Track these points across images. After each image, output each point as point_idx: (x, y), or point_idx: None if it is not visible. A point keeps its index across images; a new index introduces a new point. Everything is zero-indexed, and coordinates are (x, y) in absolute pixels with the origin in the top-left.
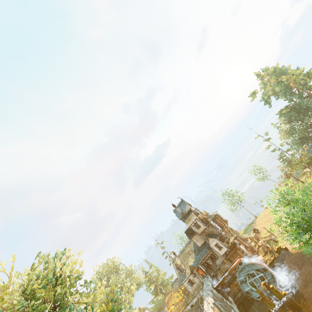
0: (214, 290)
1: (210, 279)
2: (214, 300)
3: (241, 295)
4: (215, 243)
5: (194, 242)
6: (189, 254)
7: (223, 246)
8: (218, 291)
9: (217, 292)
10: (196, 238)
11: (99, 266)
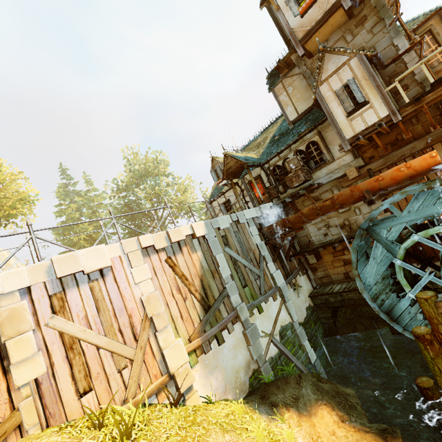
0: (253, 230)
1: (267, 207)
2: (220, 239)
3: (341, 290)
4: (345, 78)
5: (279, 102)
6: (257, 147)
7: (374, 97)
8: (268, 241)
9: (265, 242)
10: (292, 88)
11: (126, 148)
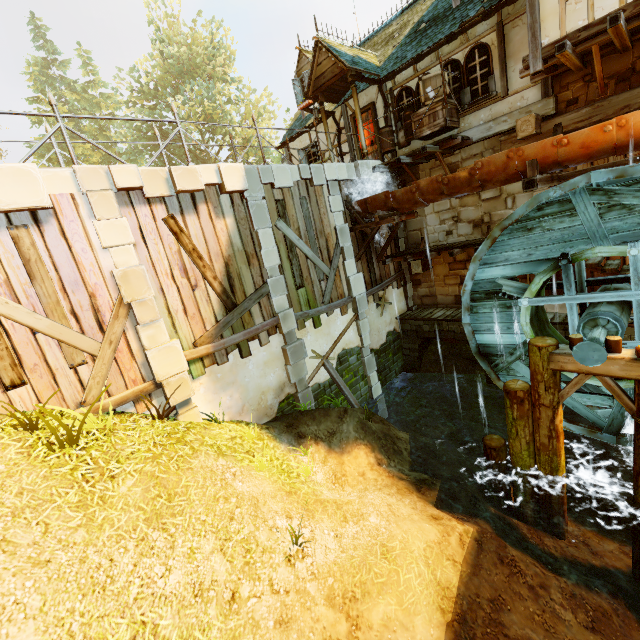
0: (336, 202)
1: (368, 167)
2: (273, 206)
3: (442, 317)
4: None
5: None
6: (384, 42)
7: None
8: (356, 225)
9: (350, 226)
10: None
11: (154, 1)
